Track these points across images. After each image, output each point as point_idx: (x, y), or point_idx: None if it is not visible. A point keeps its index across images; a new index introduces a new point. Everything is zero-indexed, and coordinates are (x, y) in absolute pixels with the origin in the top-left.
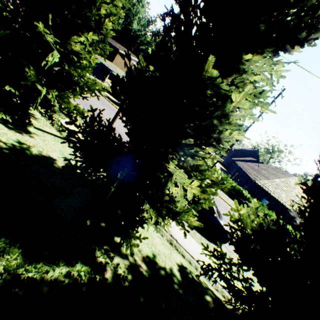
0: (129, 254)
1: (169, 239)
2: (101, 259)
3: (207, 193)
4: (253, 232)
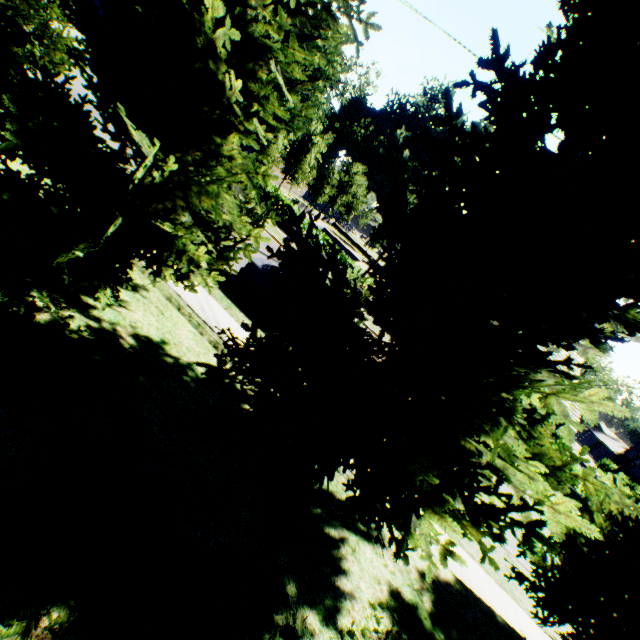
0: (106, 321)
1: (215, 341)
2: (37, 302)
3: (210, 196)
4: (270, 252)
